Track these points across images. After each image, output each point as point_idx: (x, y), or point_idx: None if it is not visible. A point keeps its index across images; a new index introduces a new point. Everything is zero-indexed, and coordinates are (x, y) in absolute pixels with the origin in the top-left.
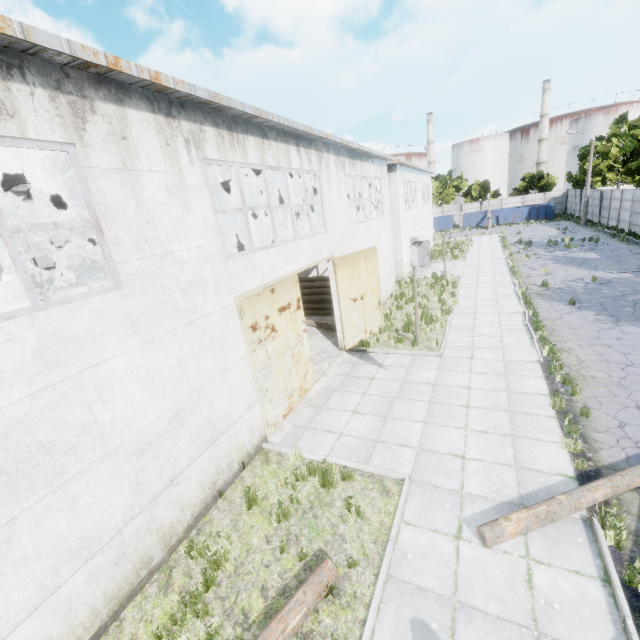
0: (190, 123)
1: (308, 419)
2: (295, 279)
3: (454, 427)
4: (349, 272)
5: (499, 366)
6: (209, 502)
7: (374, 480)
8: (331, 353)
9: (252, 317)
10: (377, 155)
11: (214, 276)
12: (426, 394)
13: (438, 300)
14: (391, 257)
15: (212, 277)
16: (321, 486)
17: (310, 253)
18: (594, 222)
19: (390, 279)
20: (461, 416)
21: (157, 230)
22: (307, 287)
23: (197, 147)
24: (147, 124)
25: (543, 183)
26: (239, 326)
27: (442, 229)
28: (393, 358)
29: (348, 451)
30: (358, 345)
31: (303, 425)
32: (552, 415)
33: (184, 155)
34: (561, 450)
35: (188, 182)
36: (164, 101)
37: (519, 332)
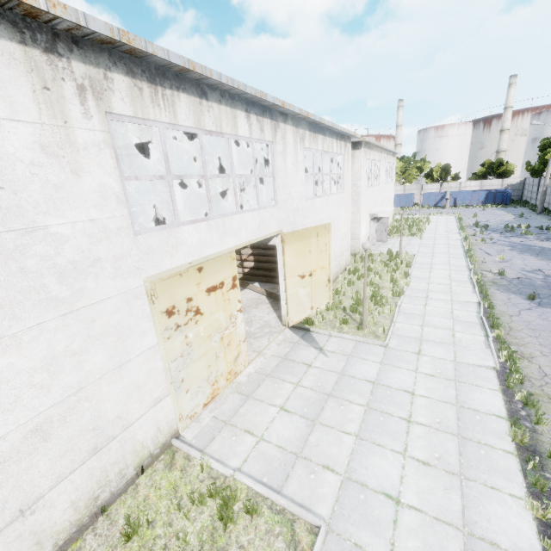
0: (88, 66)
1: (231, 410)
2: (232, 256)
3: (390, 449)
4: (298, 248)
5: (449, 368)
6: (85, 522)
7: (284, 519)
8: (274, 328)
9: (168, 300)
10: (341, 131)
11: (114, 255)
12: (364, 395)
13: (390, 279)
14: (348, 232)
15: (110, 256)
16: (219, 519)
17: (254, 228)
18: (550, 211)
19: (345, 253)
20: (400, 434)
21: (18, 197)
22: (263, 255)
23: (98, 97)
24: (9, 57)
25: (502, 170)
26: (148, 311)
27: (402, 206)
28: (335, 342)
29: (263, 466)
30: (303, 321)
31: (223, 418)
32: (511, 450)
33: (75, 105)
34: (524, 512)
35: (79, 139)
36: (44, 31)
37: (473, 326)
